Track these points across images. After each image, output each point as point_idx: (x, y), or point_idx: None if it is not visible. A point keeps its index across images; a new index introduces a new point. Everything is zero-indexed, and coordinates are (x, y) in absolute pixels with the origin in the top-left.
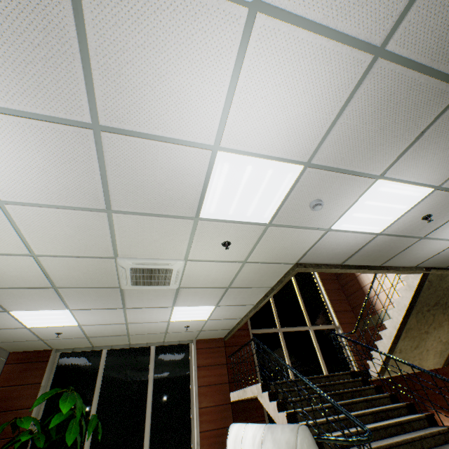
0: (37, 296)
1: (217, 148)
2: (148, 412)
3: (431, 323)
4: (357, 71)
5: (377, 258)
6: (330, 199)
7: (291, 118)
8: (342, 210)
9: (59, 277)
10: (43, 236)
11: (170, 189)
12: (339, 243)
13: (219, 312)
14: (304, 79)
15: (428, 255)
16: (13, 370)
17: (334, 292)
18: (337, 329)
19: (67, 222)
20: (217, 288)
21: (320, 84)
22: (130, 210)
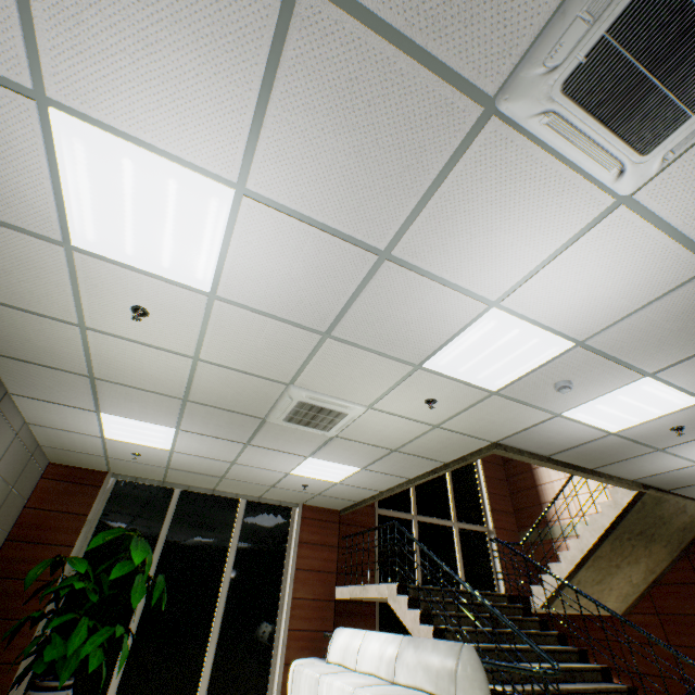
0: (154, 404)
1: (494, 304)
2: (224, 587)
3: (627, 555)
4: (686, 274)
5: (594, 460)
6: (581, 384)
7: (593, 297)
8: (588, 398)
9: (202, 389)
10: (227, 341)
11: (413, 331)
12: (561, 432)
13: (359, 477)
14: (629, 268)
15: (655, 470)
16: (51, 489)
17: (496, 482)
18: (489, 534)
19: (269, 334)
20: (379, 448)
21: (643, 276)
22: (350, 339)
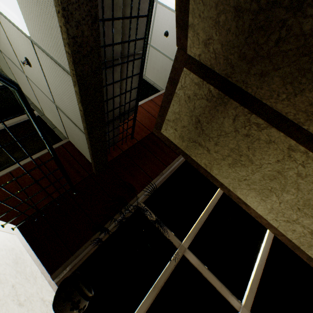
0: None
1: None
2: None
3: None
4: None
5: None
6: None
7: None
8: None
9: None
10: None
11: None
12: None
13: None
14: None
15: None
16: None
17: None
18: None
19: None
20: None
21: None
22: None
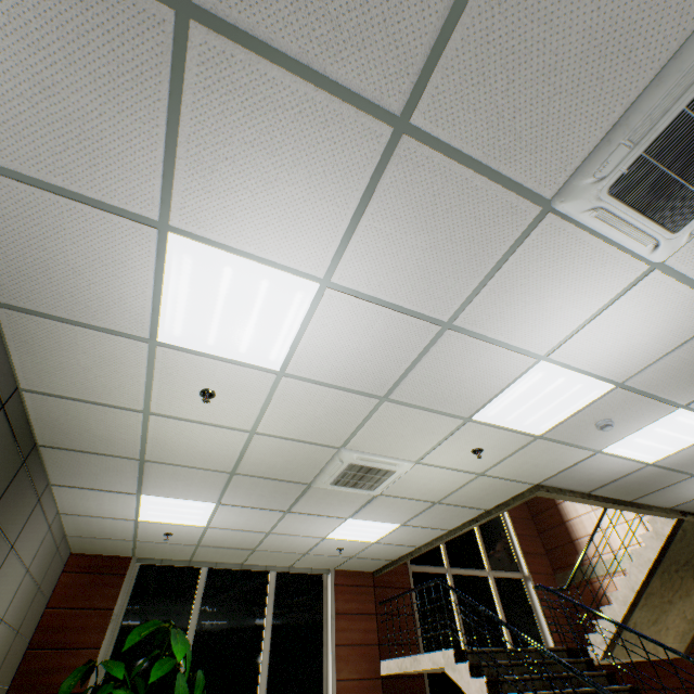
0: (199, 480)
1: (542, 358)
2: (263, 677)
3: (677, 589)
4: None
5: (632, 491)
6: (621, 420)
7: (631, 344)
8: (626, 433)
9: (252, 461)
10: (286, 413)
11: (466, 387)
12: (601, 467)
13: (397, 534)
14: (662, 318)
15: (691, 496)
16: (74, 583)
17: (522, 522)
18: (525, 580)
19: (329, 402)
20: (422, 502)
21: (674, 323)
22: (406, 400)
